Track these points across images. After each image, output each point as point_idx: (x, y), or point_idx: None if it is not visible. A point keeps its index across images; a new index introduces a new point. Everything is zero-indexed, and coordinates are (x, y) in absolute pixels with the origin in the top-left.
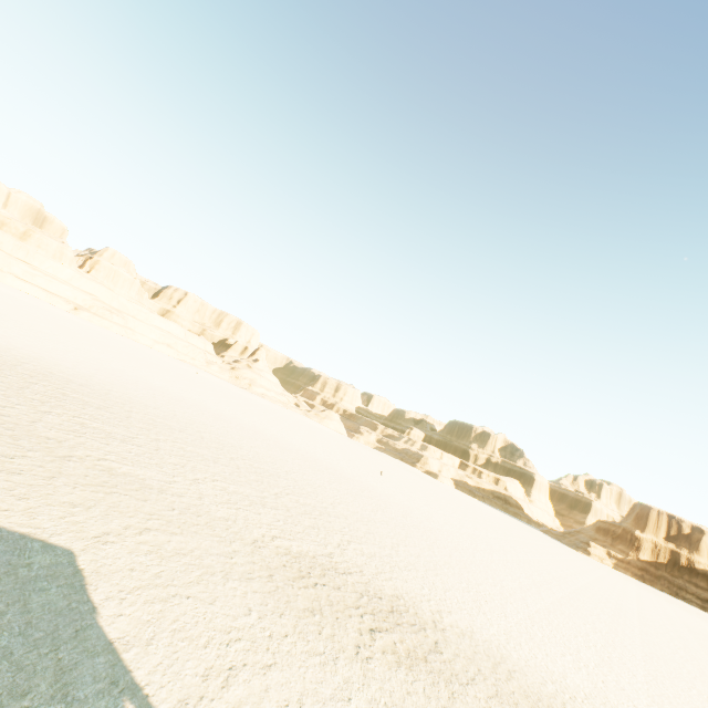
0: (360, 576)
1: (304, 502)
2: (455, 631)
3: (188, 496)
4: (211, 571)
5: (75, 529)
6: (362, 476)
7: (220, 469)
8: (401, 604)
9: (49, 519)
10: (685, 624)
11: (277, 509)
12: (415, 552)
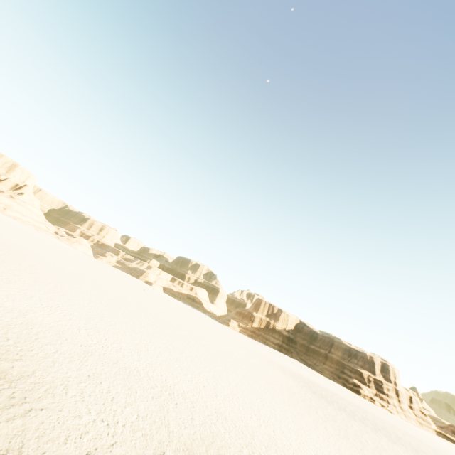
0: None
1: None
2: None
3: None
4: None
5: None
6: (41, 255)
7: None
8: None
9: None
10: (245, 346)
11: None
12: None
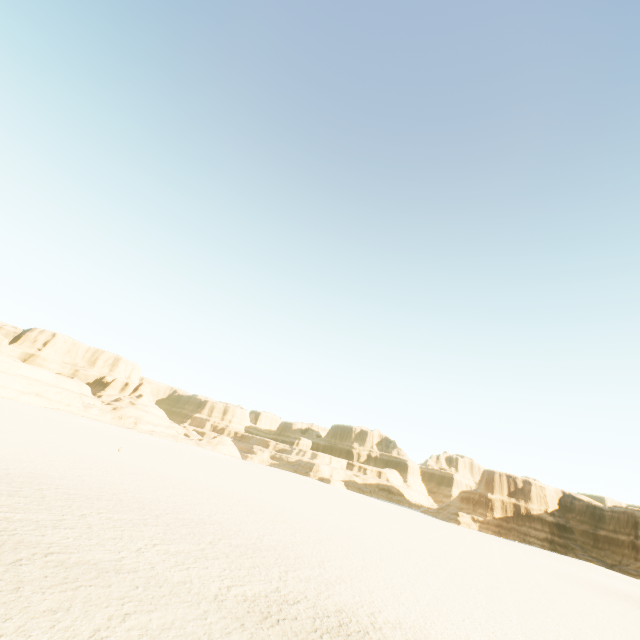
0: (306, 602)
1: (236, 544)
2: (388, 626)
3: (142, 569)
4: (197, 636)
5: (69, 634)
6: (270, 499)
7: (153, 531)
8: (344, 617)
9: (42, 632)
10: (534, 565)
11: (218, 558)
12: (338, 565)
